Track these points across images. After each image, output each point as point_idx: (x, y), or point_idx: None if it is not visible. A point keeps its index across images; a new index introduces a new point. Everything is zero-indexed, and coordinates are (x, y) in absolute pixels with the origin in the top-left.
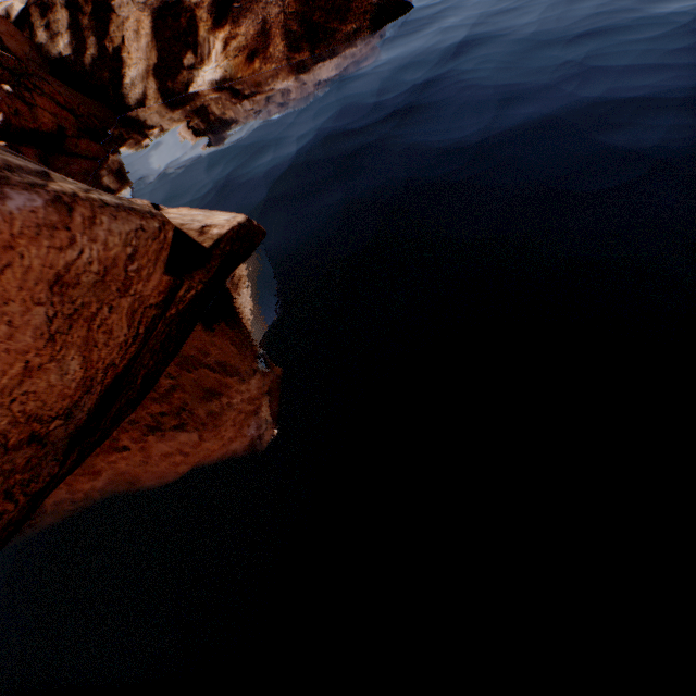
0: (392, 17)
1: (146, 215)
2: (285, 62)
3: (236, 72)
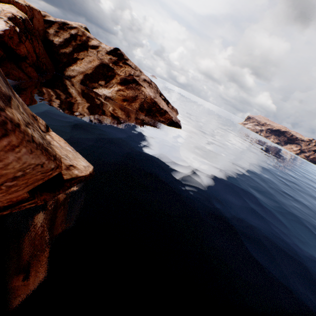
0: (175, 126)
1: (51, 157)
2: (135, 110)
3: (116, 99)
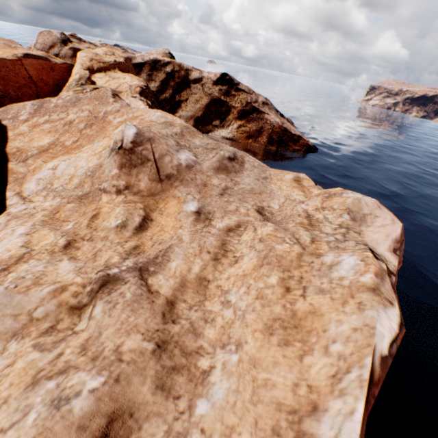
0: (312, 151)
1: None
2: (263, 146)
3: (239, 139)
